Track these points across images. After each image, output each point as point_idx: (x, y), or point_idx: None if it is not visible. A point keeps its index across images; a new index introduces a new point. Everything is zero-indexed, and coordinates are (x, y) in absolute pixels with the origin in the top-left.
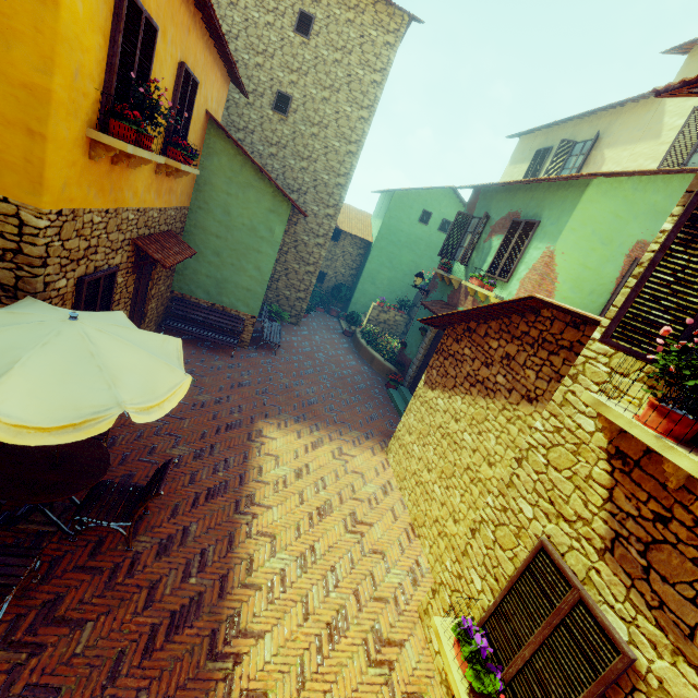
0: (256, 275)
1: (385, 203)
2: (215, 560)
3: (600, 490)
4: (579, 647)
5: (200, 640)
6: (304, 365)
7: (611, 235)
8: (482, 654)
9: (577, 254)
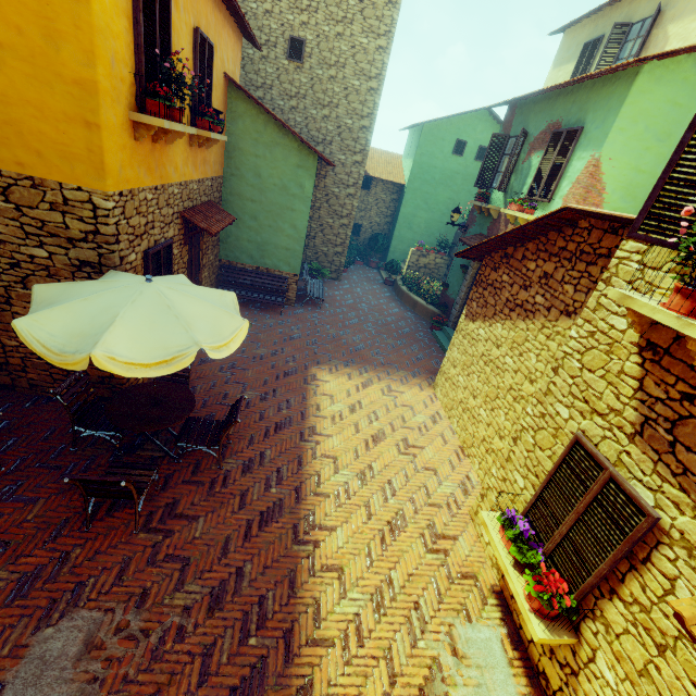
0: (293, 233)
1: (415, 139)
2: (289, 475)
3: (631, 382)
4: (610, 517)
5: (285, 531)
6: (349, 316)
7: (668, 128)
8: (525, 535)
9: (627, 158)
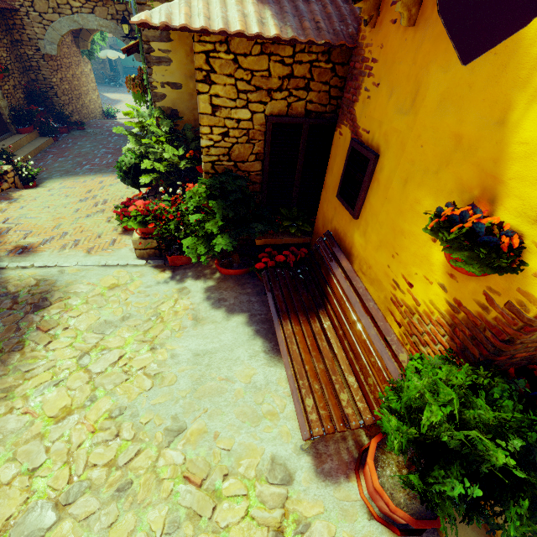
0: None
1: None
2: None
3: None
4: None
5: None
6: None
7: None
8: None
9: None
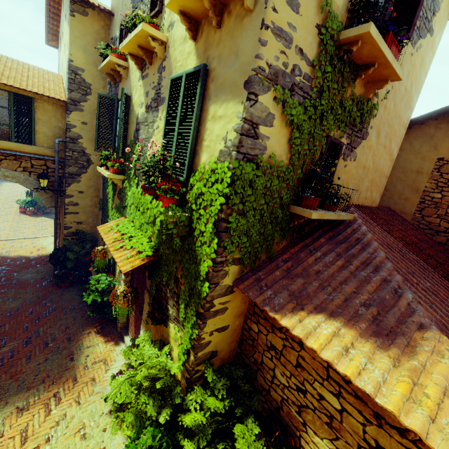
0: None
1: None
2: None
3: None
4: None
5: None
6: None
7: None
8: None
9: None
